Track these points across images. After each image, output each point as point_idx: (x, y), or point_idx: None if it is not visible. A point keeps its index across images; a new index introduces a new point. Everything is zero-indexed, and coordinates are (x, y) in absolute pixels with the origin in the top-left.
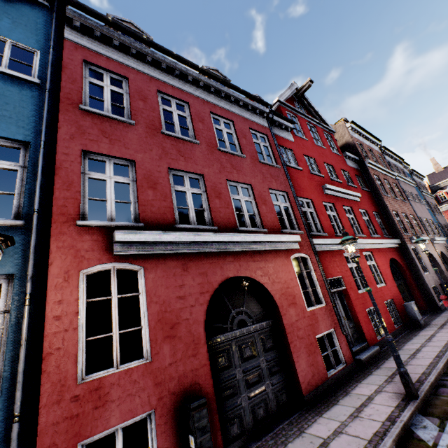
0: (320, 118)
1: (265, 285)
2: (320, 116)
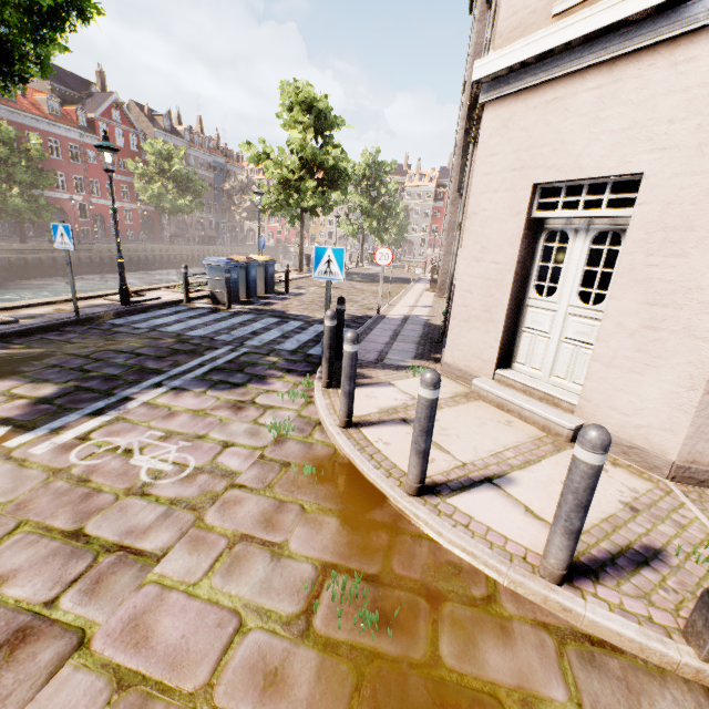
0: (132, 122)
1: (65, 209)
2: (132, 121)
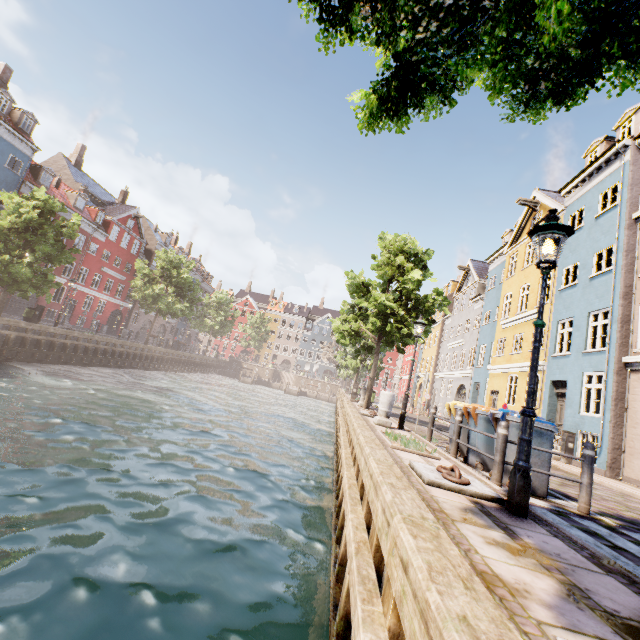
0: (142, 232)
1: None
2: (142, 231)
